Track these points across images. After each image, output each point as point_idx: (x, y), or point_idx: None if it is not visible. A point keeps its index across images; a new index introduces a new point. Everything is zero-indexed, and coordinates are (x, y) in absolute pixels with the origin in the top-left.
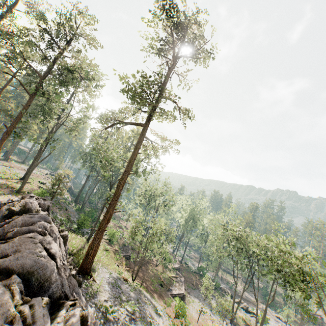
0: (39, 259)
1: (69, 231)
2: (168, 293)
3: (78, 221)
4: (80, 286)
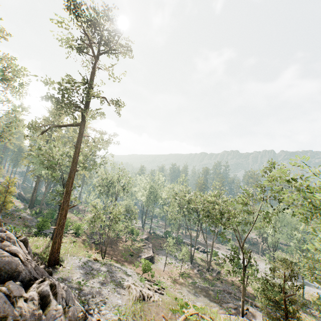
0: (4, 258)
1: (29, 236)
2: (138, 259)
3: (37, 225)
4: (51, 274)
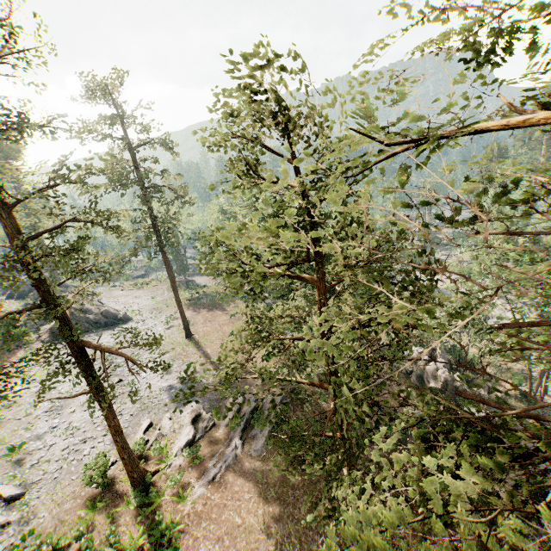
0: None
1: None
2: None
3: None
4: None
